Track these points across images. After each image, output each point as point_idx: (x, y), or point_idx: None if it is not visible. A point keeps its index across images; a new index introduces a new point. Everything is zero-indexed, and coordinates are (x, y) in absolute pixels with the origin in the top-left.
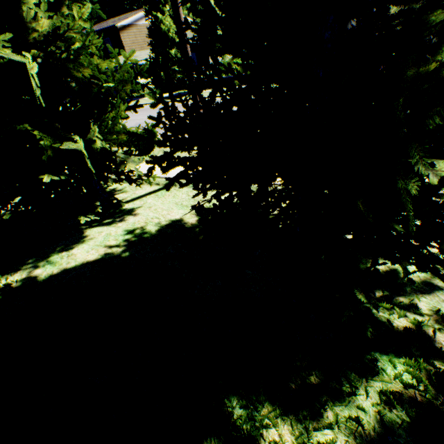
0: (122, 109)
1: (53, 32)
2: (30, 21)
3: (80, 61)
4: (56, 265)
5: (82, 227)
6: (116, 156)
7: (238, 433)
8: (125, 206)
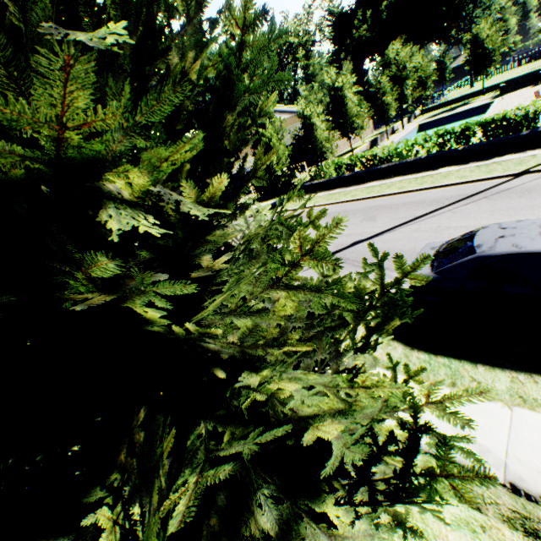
0: None
1: None
2: None
3: None
4: None
5: None
6: None
7: None
8: None
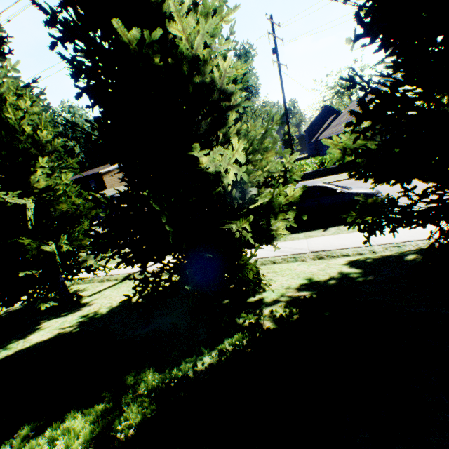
0: (86, 224)
1: (48, 187)
2: (34, 183)
3: (62, 200)
4: (12, 349)
5: (41, 321)
6: (79, 256)
7: (124, 386)
8: (84, 300)
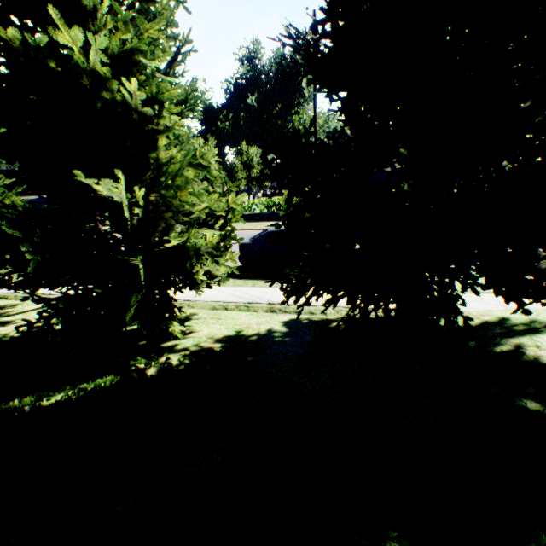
0: None
1: None
2: None
3: None
4: None
5: None
6: None
7: None
8: (4, 318)
